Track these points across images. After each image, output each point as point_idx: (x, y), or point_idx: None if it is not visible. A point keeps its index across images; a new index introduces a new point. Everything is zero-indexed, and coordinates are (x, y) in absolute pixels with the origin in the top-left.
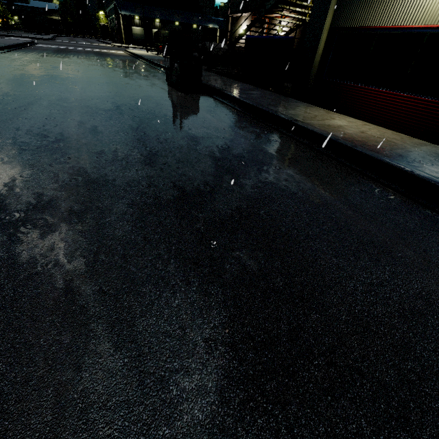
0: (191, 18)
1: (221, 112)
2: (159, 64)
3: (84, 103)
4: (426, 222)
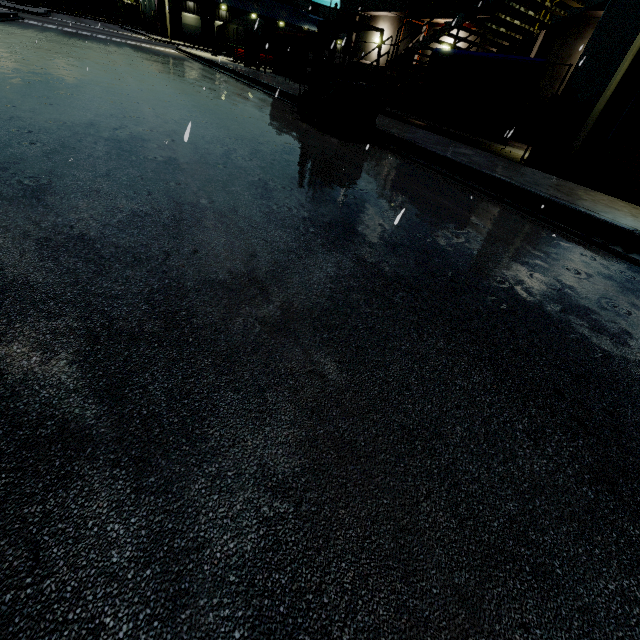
0: (276, 10)
1: (454, 193)
2: (256, 78)
3: (188, 154)
4: None
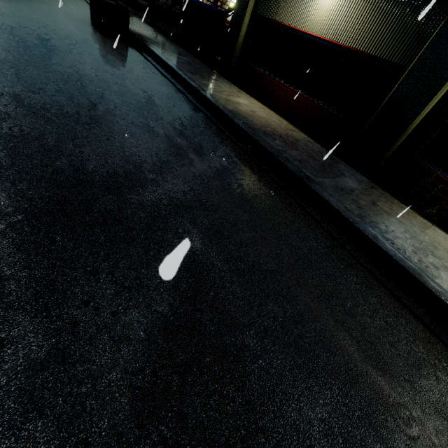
0: None
1: (136, 66)
2: None
3: None
4: (248, 172)
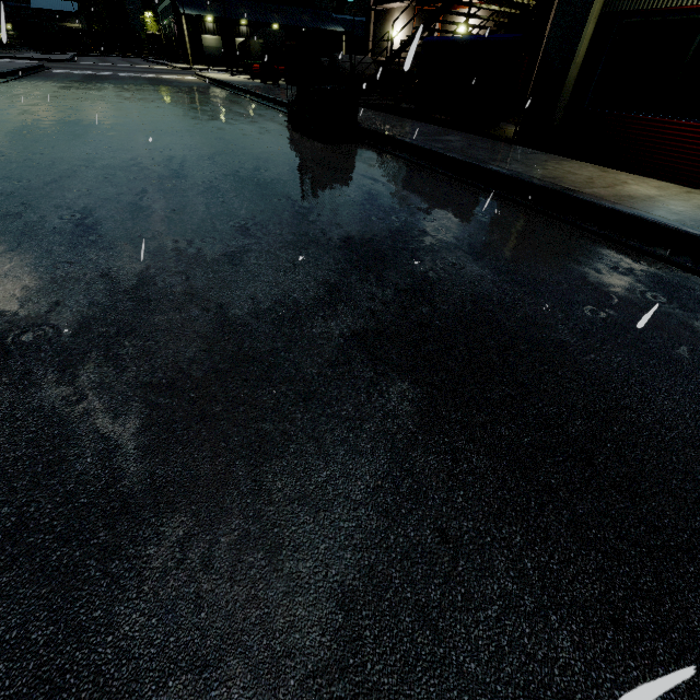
0: (298, 16)
1: (411, 178)
2: (263, 94)
3: (163, 172)
4: None
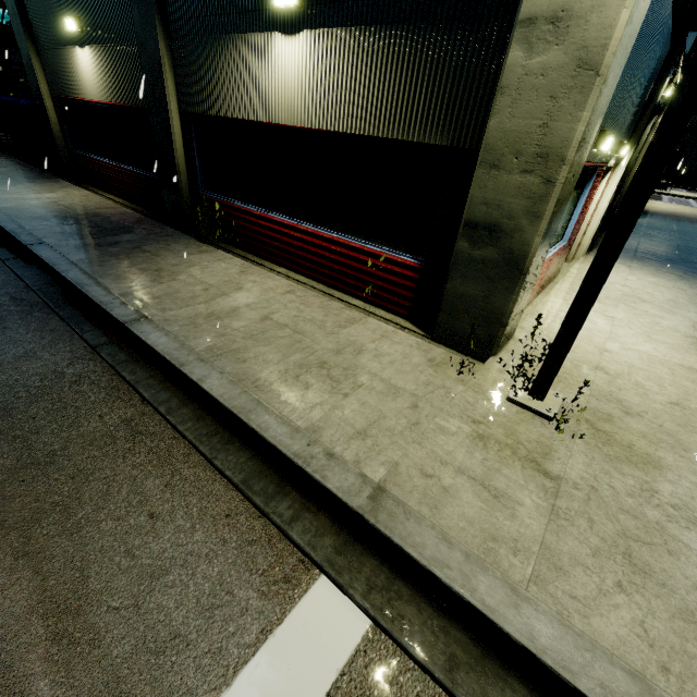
0: None
1: None
2: None
3: None
4: None
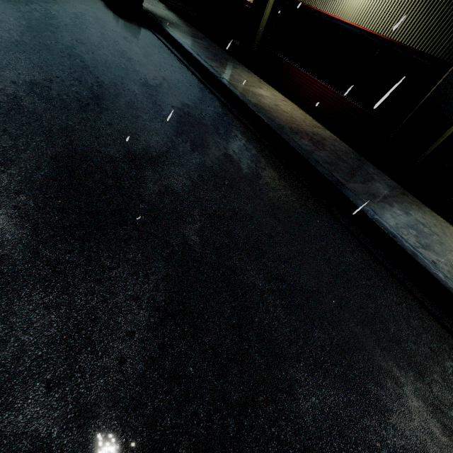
0: None
1: (153, 50)
2: None
3: None
4: (277, 175)
